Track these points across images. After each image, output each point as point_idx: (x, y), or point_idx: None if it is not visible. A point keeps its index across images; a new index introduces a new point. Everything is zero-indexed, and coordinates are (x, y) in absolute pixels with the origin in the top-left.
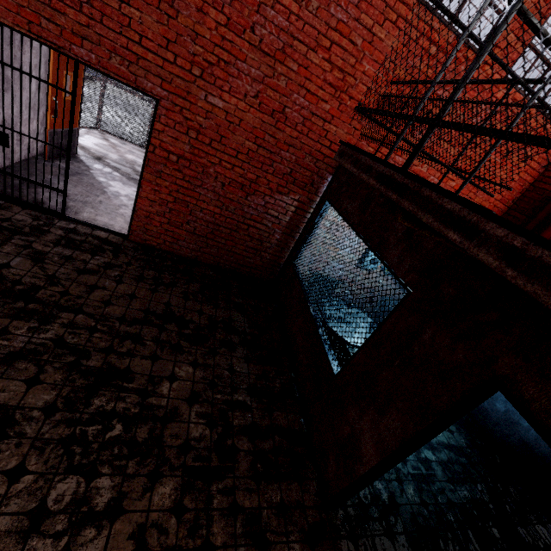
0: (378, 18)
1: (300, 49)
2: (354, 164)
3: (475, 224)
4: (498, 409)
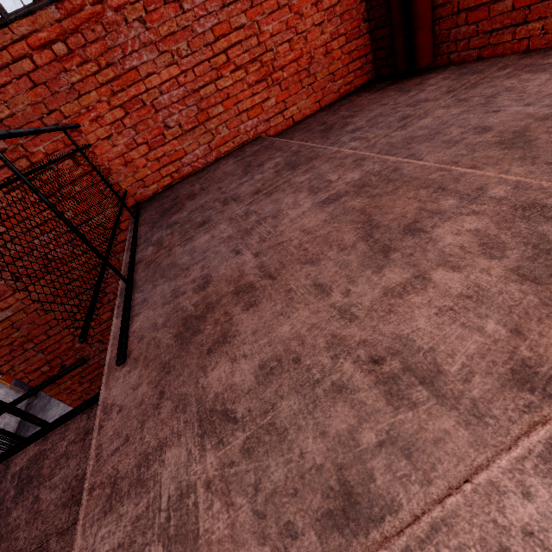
0: None
1: None
2: None
3: None
4: None
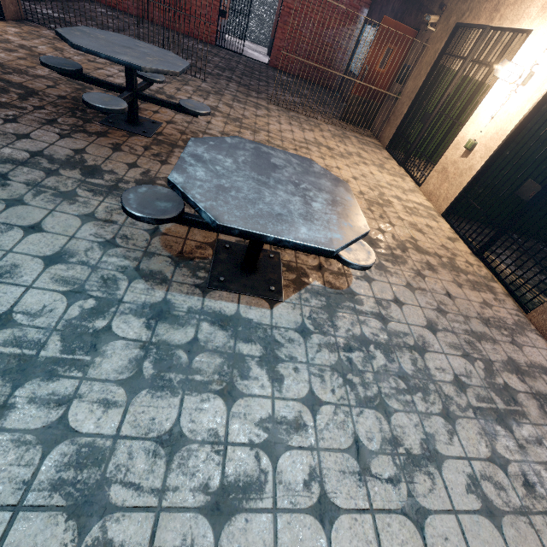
0: None
1: None
2: None
3: None
4: None
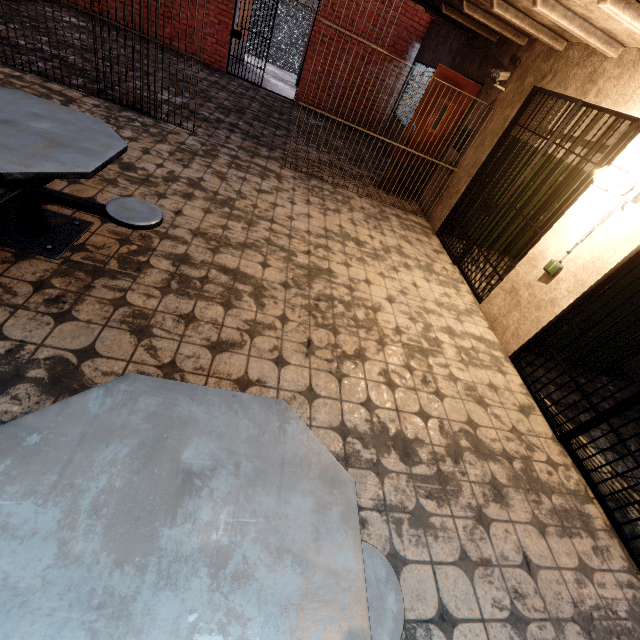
0: None
1: None
2: None
3: None
4: None
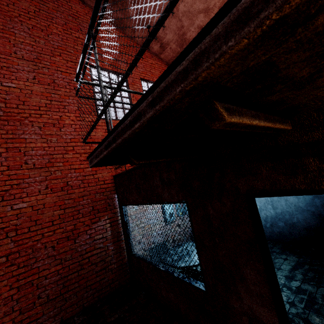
0: (87, 130)
1: (59, 156)
2: (96, 158)
3: (138, 113)
4: (282, 226)
